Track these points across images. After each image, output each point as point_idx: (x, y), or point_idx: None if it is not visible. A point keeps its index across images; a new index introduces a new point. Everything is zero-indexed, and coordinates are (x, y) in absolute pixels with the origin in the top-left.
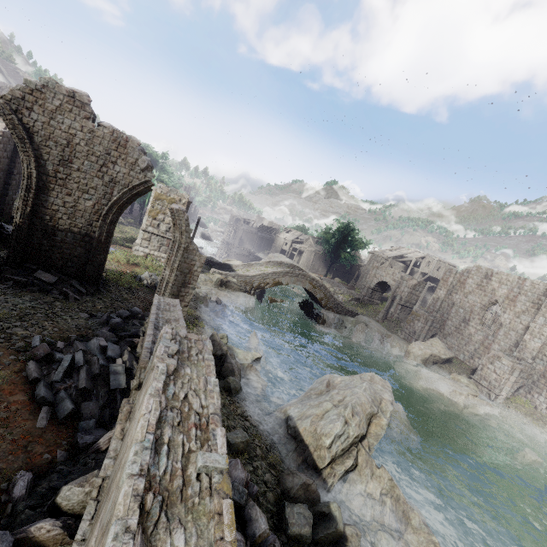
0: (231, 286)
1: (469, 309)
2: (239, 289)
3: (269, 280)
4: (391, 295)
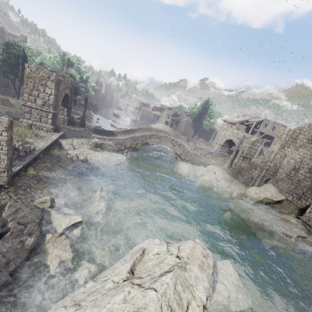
0: (105, 147)
1: (299, 160)
2: (113, 149)
3: (138, 142)
4: (235, 149)
